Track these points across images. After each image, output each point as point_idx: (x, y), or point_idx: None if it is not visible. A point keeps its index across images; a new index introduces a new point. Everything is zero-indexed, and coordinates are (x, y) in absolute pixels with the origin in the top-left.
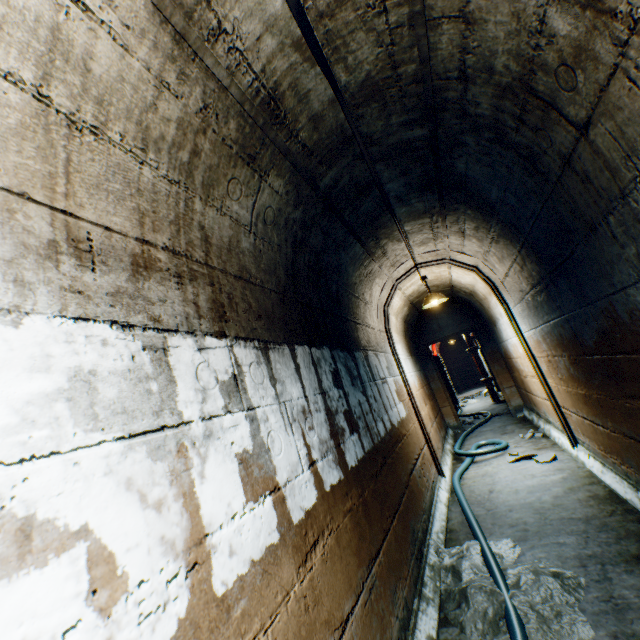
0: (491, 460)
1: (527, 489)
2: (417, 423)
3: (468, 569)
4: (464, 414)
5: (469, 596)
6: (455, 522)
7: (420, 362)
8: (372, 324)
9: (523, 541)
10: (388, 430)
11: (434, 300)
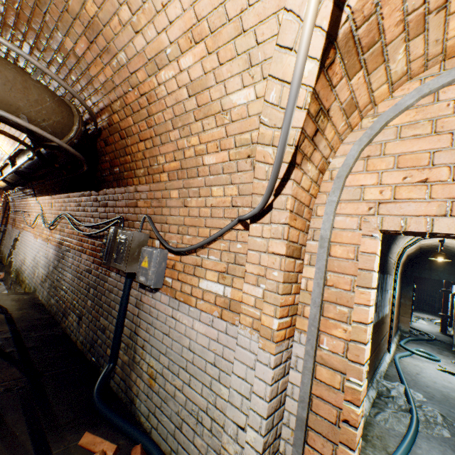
0: (423, 361)
1: (442, 385)
2: (389, 319)
3: (394, 390)
4: (412, 327)
5: (394, 397)
6: (390, 373)
7: (401, 282)
8: (393, 258)
9: (429, 399)
10: (381, 317)
11: (441, 258)
